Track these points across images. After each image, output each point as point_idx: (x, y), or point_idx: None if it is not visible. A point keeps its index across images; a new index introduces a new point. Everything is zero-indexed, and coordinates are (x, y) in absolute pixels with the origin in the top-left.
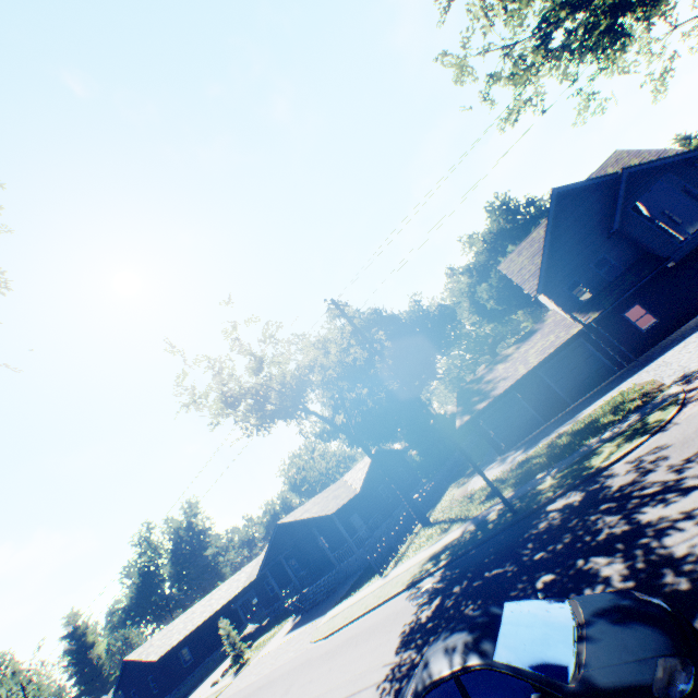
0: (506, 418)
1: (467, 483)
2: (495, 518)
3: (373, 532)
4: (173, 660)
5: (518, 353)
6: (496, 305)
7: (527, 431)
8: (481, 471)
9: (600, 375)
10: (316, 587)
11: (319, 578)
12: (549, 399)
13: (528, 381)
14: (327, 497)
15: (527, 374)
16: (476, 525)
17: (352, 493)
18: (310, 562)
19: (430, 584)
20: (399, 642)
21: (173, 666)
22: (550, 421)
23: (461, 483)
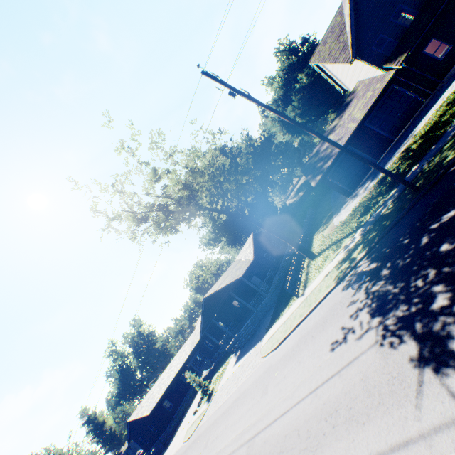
0: (347, 168)
1: (330, 224)
2: (394, 207)
3: (270, 284)
4: (160, 410)
5: (343, 120)
6: (301, 120)
7: (364, 172)
8: (380, 167)
9: (412, 109)
10: (244, 329)
11: (242, 325)
12: (376, 142)
13: (358, 134)
14: (232, 272)
15: (356, 129)
16: (373, 223)
17: (249, 262)
18: (231, 319)
19: (360, 271)
20: (369, 311)
21: (162, 414)
22: (381, 158)
23: (324, 227)
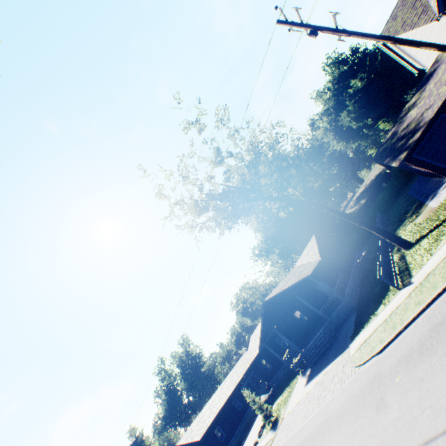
0: (442, 141)
1: (424, 210)
2: None
3: (342, 290)
4: (212, 437)
5: (427, 91)
6: (358, 123)
7: None
8: None
9: None
10: (315, 342)
11: (310, 339)
12: None
13: None
14: (293, 275)
15: None
16: None
17: (315, 262)
18: (293, 334)
19: None
20: None
21: (213, 442)
22: None
23: (414, 217)
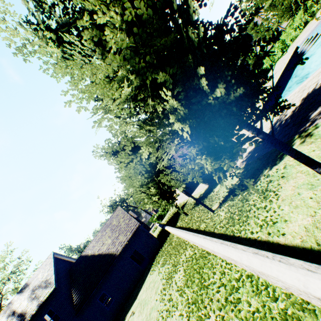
0: None
1: None
2: None
3: None
4: None
5: None
6: None
7: None
8: None
9: None
10: None
11: None
12: None
13: None
14: None
15: None
16: None
17: None
18: None
19: None
20: None
21: None
22: None
23: None
